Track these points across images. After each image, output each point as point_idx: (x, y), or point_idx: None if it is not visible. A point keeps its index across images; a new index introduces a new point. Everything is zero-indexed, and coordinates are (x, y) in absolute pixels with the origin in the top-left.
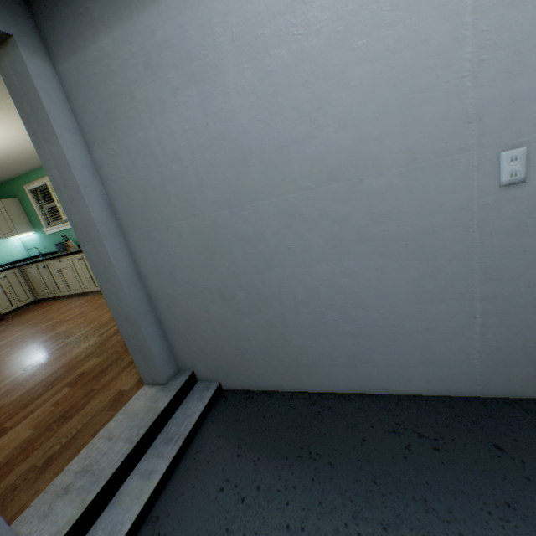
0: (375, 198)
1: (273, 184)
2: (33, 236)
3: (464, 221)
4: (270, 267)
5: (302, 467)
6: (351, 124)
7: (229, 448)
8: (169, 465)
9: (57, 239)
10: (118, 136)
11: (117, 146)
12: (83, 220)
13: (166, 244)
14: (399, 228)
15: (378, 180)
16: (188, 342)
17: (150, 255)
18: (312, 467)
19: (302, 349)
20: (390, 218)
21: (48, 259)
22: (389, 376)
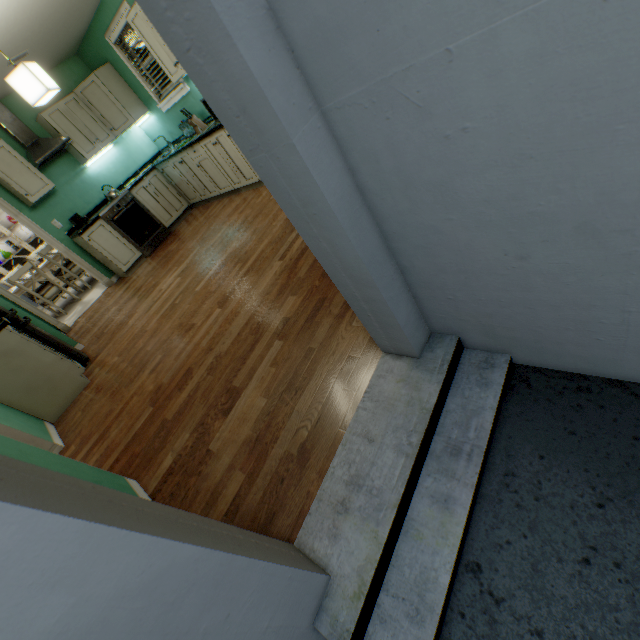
0: None
1: None
2: (150, 120)
3: None
4: None
5: None
6: None
7: (573, 486)
8: (472, 495)
9: (177, 118)
10: None
11: None
12: (234, 93)
13: (436, 112)
14: None
15: None
16: (457, 303)
17: (387, 149)
18: None
19: None
20: None
21: (181, 151)
22: None
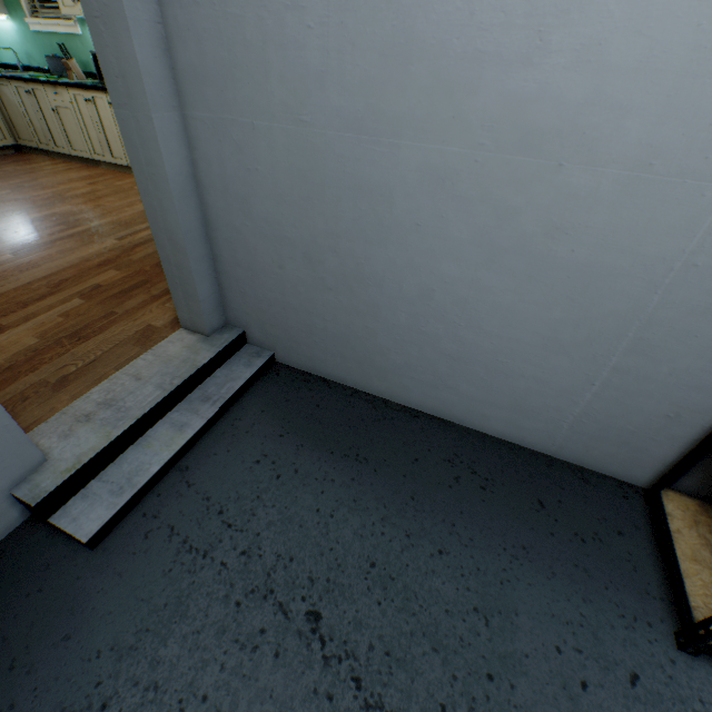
0: (565, 200)
1: (435, 120)
2: (5, 24)
3: (654, 276)
4: (383, 241)
5: (346, 466)
6: (596, 65)
7: (273, 426)
8: (204, 424)
9: (49, 48)
10: None
11: None
12: (121, 63)
13: (245, 152)
14: (571, 253)
15: (584, 176)
16: (246, 297)
17: (218, 160)
18: (356, 469)
19: (385, 351)
20: (569, 236)
21: (36, 81)
22: (468, 409)
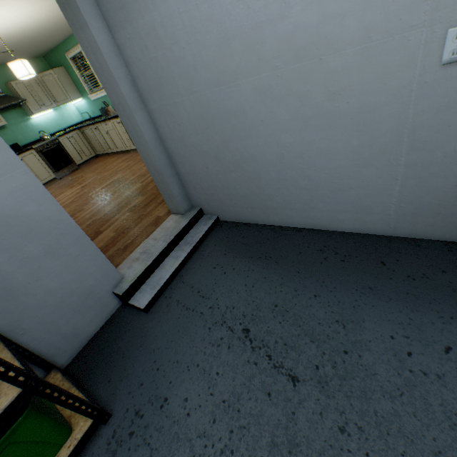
0: (331, 77)
1: (250, 65)
2: (82, 102)
3: (403, 99)
4: (248, 136)
5: (259, 262)
6: (317, 1)
7: (220, 251)
8: (187, 255)
9: (99, 105)
10: (130, 20)
11: (131, 31)
12: (118, 98)
13: (175, 117)
14: (348, 104)
15: (336, 60)
16: (197, 189)
17: (166, 125)
18: (265, 263)
19: (271, 197)
20: (342, 95)
21: (97, 122)
22: (328, 218)
